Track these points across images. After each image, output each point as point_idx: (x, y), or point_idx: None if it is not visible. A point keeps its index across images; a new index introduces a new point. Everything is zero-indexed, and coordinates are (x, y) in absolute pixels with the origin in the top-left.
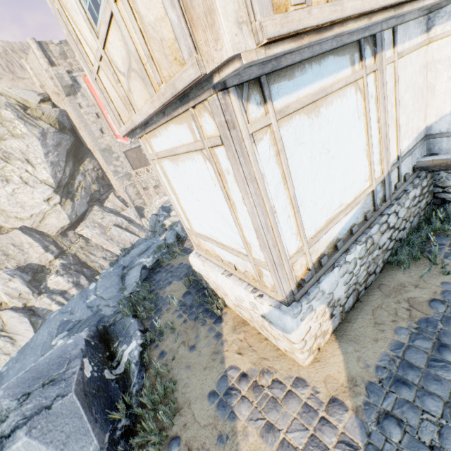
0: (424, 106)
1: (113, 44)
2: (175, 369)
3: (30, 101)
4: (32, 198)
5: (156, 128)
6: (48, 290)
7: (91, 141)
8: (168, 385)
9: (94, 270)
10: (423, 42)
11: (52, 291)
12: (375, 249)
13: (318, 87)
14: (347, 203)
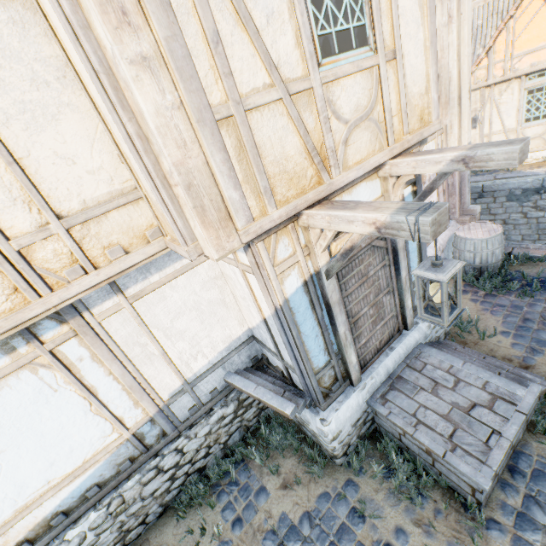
0: (236, 311)
1: None
2: None
3: None
4: None
5: None
6: None
7: None
8: None
9: None
10: (198, 260)
11: None
12: (132, 504)
13: None
14: (65, 473)
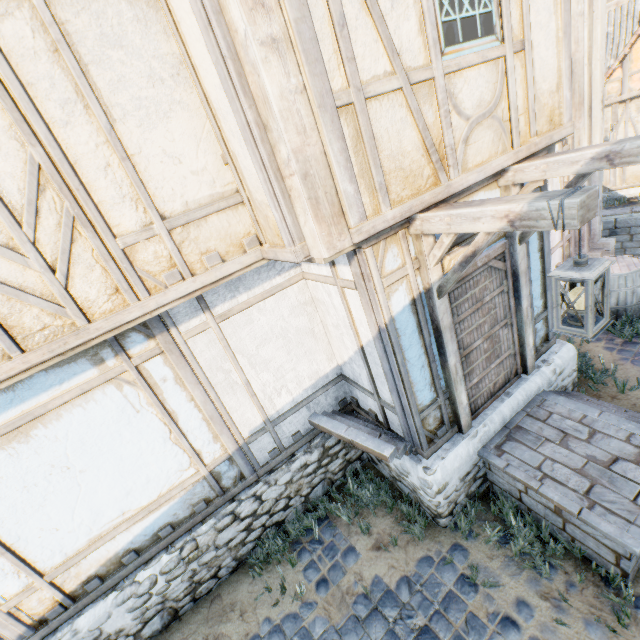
0: (325, 344)
1: None
2: None
3: None
4: None
5: None
6: None
7: None
8: None
9: None
10: (288, 282)
11: None
12: (206, 552)
13: (18, 413)
14: (140, 506)
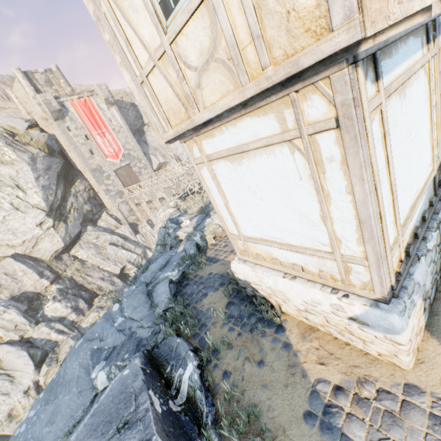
0: None
1: (189, 36)
2: (248, 390)
3: (18, 127)
4: (23, 224)
5: (217, 127)
6: (46, 318)
7: (82, 163)
8: (253, 411)
9: (93, 292)
10: None
11: (50, 319)
12: None
13: (404, 68)
14: (419, 188)
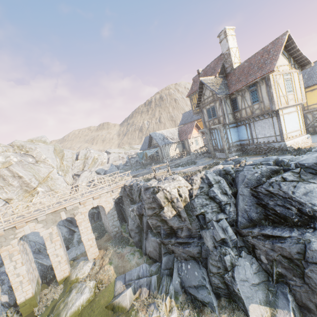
0: None
1: (290, 96)
2: None
3: None
4: None
5: (286, 108)
6: None
7: None
8: None
9: None
10: None
11: None
12: None
13: None
14: None
